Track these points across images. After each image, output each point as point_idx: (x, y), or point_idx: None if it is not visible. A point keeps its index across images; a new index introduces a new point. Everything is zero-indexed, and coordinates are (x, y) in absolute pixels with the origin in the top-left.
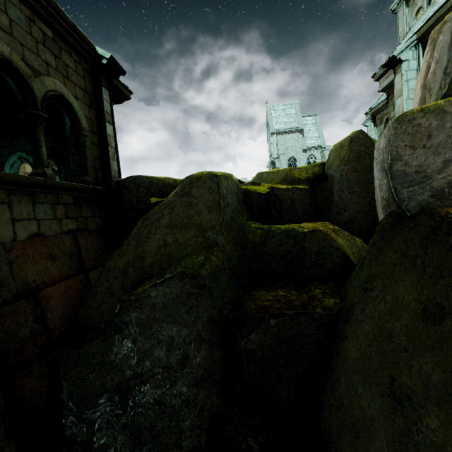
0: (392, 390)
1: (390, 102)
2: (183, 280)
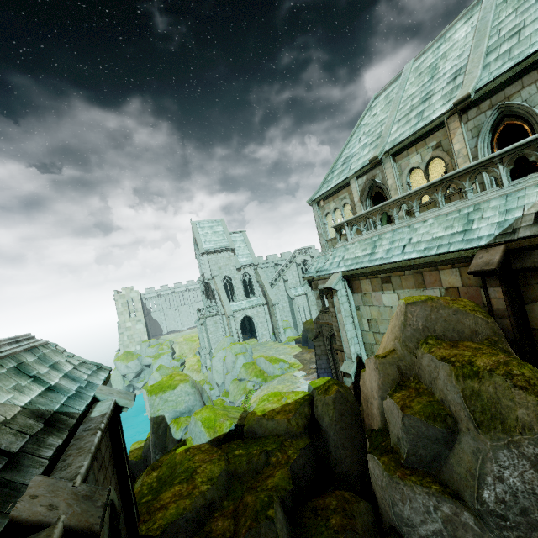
0: None
1: (329, 299)
2: None
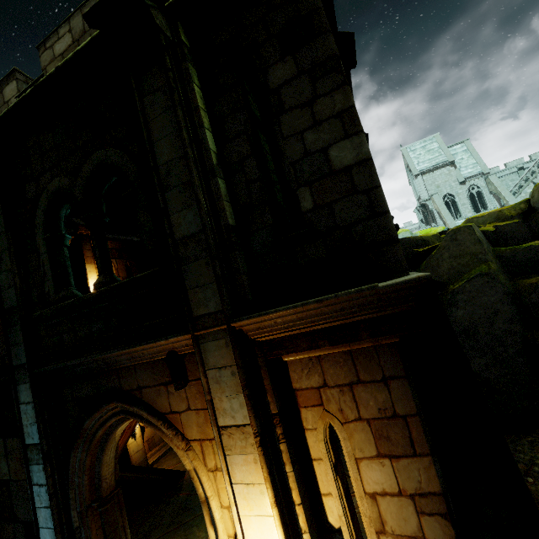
0: None
1: None
2: (482, 277)
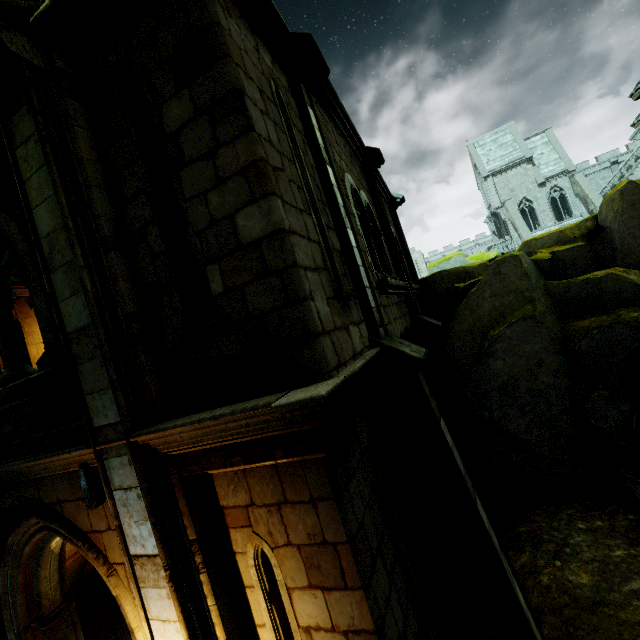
0: None
1: None
2: (525, 321)
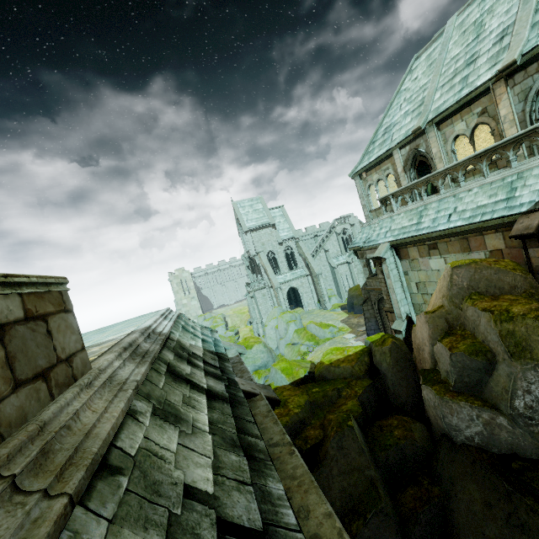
0: (485, 538)
1: (377, 267)
2: (377, 515)
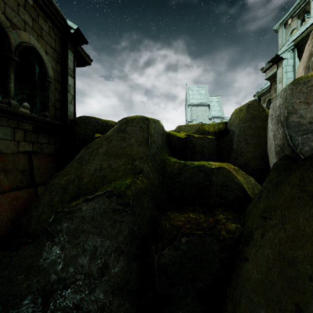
0: None
1: (273, 87)
2: (110, 198)
